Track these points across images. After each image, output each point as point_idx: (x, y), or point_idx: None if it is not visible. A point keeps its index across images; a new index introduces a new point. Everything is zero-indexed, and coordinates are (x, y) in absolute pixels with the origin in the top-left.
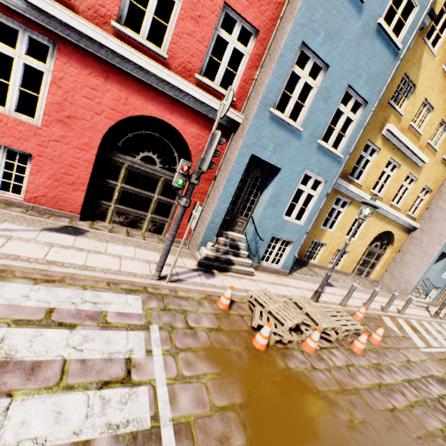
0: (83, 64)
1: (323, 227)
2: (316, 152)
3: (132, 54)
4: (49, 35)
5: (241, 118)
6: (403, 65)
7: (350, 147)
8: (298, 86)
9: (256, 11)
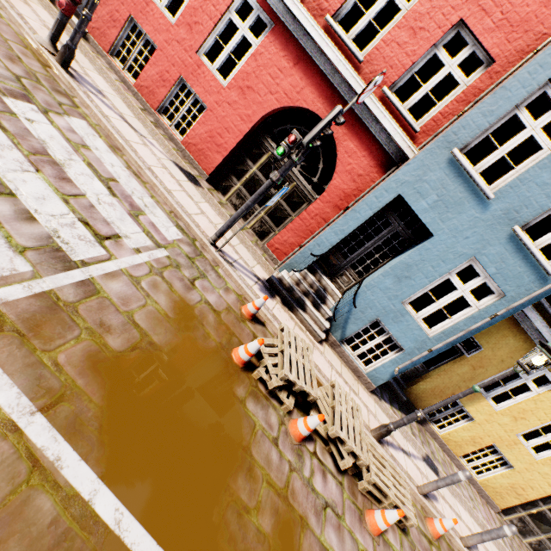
0: (284, 46)
1: (482, 390)
2: (505, 241)
3: (328, 46)
4: (272, 16)
5: (413, 152)
6: None
7: None
8: (516, 137)
9: (502, 37)
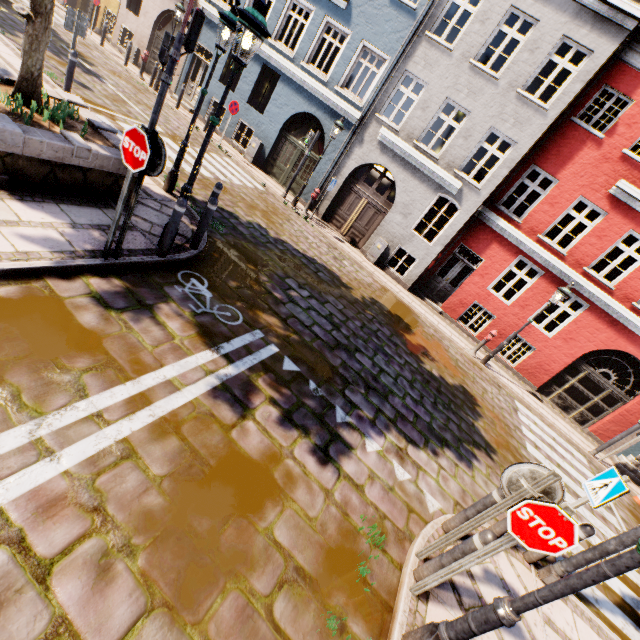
0: (598, 317)
1: None
2: None
3: (638, 321)
4: (587, 302)
5: None
6: None
7: None
8: None
9: None
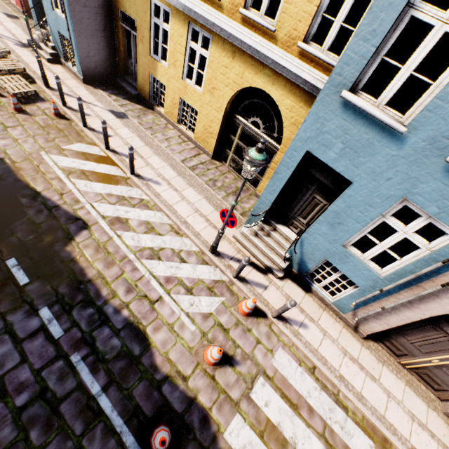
0: None
1: (156, 57)
2: None
3: None
4: None
5: None
6: None
7: None
8: None
9: None
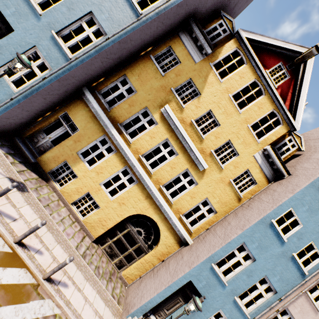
0: None
1: (81, 157)
2: (50, 39)
3: None
4: None
5: None
6: (189, 71)
7: (82, 57)
8: None
9: None
